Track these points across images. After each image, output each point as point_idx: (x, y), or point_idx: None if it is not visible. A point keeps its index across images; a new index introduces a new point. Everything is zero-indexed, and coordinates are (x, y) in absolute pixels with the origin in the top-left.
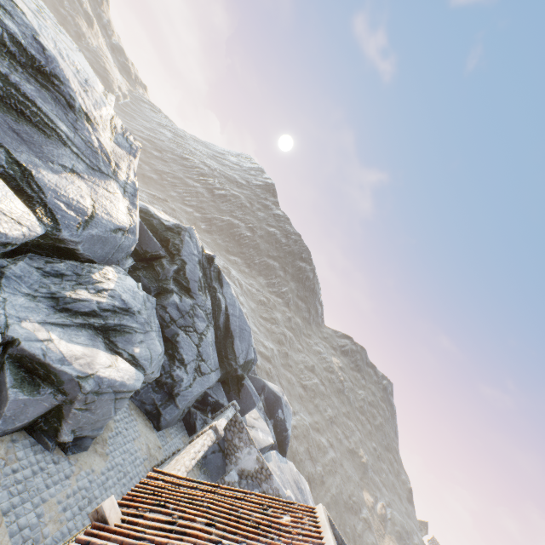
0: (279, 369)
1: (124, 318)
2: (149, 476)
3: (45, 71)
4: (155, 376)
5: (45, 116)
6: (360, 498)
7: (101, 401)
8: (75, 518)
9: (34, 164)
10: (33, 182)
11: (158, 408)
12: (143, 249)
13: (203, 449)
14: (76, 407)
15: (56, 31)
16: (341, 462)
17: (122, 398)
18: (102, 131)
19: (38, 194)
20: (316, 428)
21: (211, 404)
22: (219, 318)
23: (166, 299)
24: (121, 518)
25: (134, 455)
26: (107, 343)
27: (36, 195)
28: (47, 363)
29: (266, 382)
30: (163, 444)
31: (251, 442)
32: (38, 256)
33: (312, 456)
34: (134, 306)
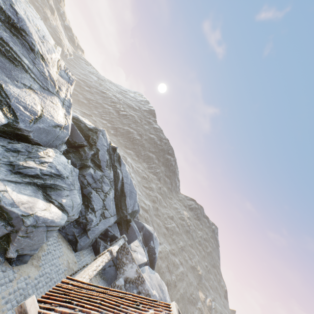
0: (153, 217)
1: (57, 180)
2: (63, 281)
3: (17, 26)
4: (75, 218)
5: (14, 53)
6: (197, 295)
7: (37, 232)
8: (13, 308)
9: (4, 81)
10: (2, 91)
11: (76, 237)
12: (73, 140)
13: (102, 264)
14: (19, 235)
15: (27, 5)
16: (187, 274)
17: (51, 230)
18: (51, 67)
19: (5, 99)
20: (173, 253)
21: (110, 237)
22: (117, 184)
23: (85, 171)
24: (38, 311)
25: (58, 267)
26: (45, 195)
27: (4, 99)
28: (1, 205)
29: (144, 224)
30: (78, 260)
31: (133, 260)
32: (4, 139)
33: (170, 269)
34: (64, 174)
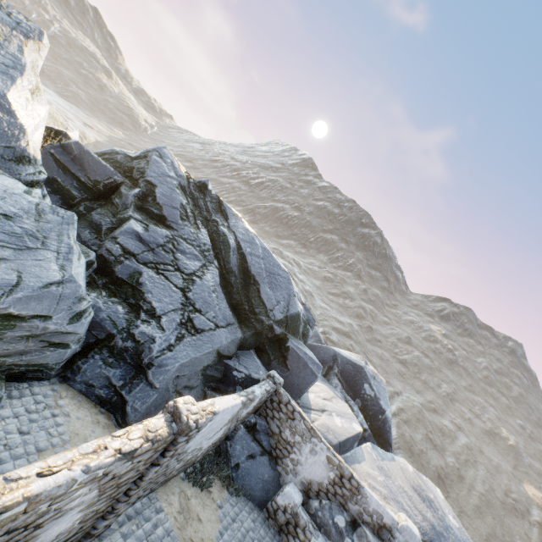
0: (365, 345)
1: None
2: None
3: None
4: (65, 329)
5: None
6: (522, 494)
7: None
8: None
9: None
10: None
11: (119, 392)
12: (91, 179)
13: (85, 463)
14: None
15: None
16: (480, 449)
17: None
18: None
19: None
20: (431, 409)
21: (240, 383)
22: (228, 258)
23: (119, 229)
24: None
25: None
26: None
27: None
28: None
29: (336, 350)
30: None
31: (312, 433)
32: None
33: (436, 444)
34: None
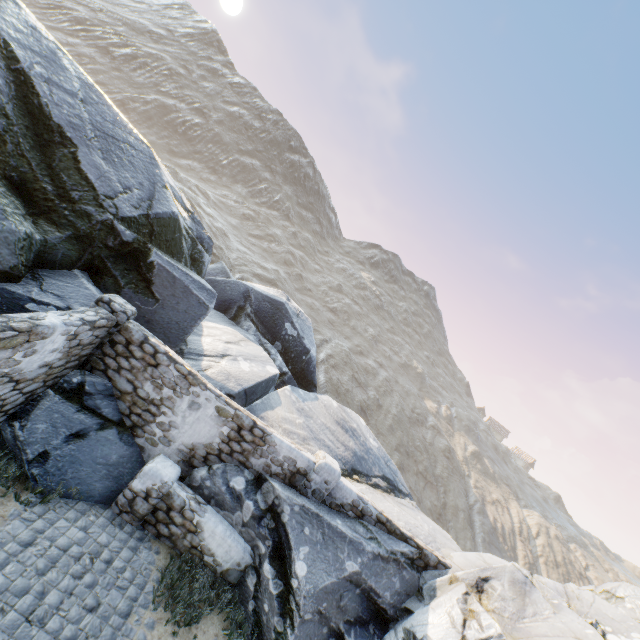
0: (294, 294)
1: None
2: None
3: None
4: None
5: None
6: (423, 408)
7: None
8: None
9: None
10: None
11: None
12: None
13: None
14: None
15: None
16: (396, 380)
17: None
18: None
19: None
20: (358, 352)
21: None
22: None
23: None
24: None
25: None
26: None
27: None
28: None
29: (249, 285)
30: None
31: (191, 381)
32: None
33: (361, 382)
34: None
